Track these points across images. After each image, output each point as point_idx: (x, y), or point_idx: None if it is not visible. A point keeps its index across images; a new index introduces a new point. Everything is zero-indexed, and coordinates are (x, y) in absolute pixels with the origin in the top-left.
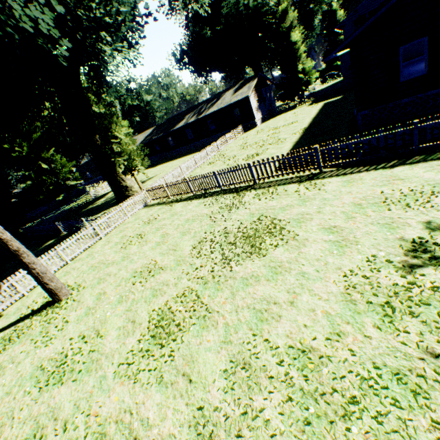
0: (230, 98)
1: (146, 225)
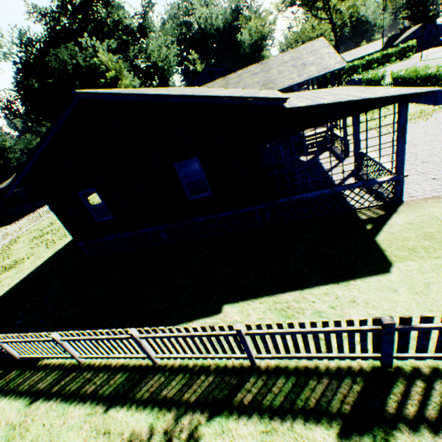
0: None
1: None
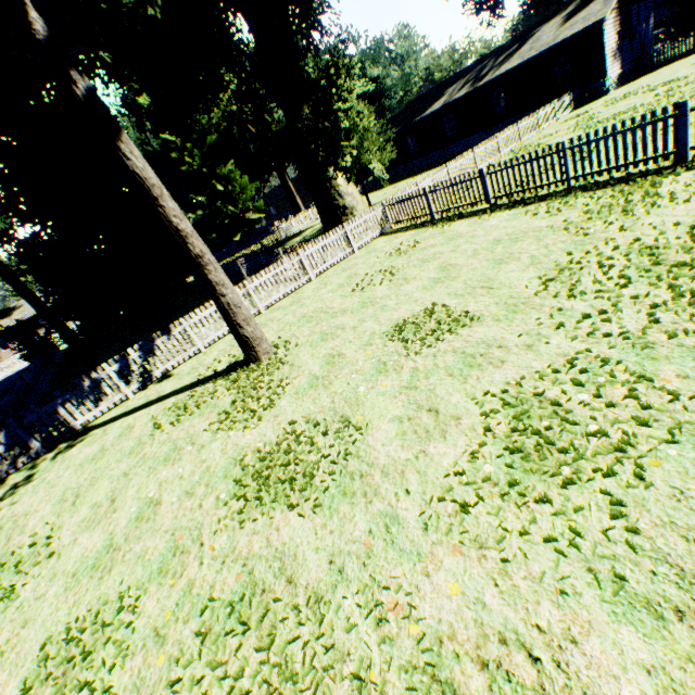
0: (554, 34)
1: (393, 258)
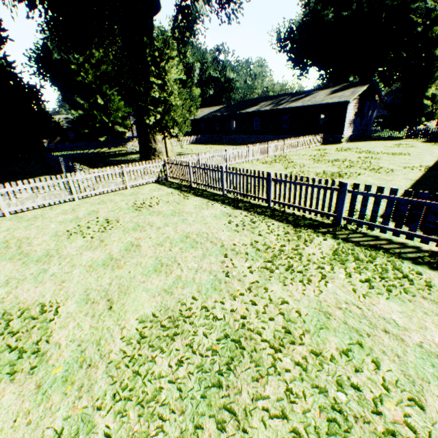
0: (323, 98)
1: (130, 210)
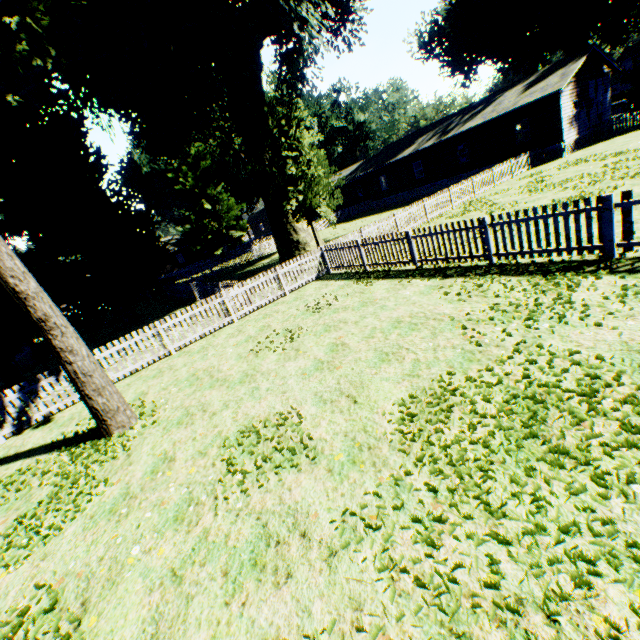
0: (514, 100)
1: (307, 314)
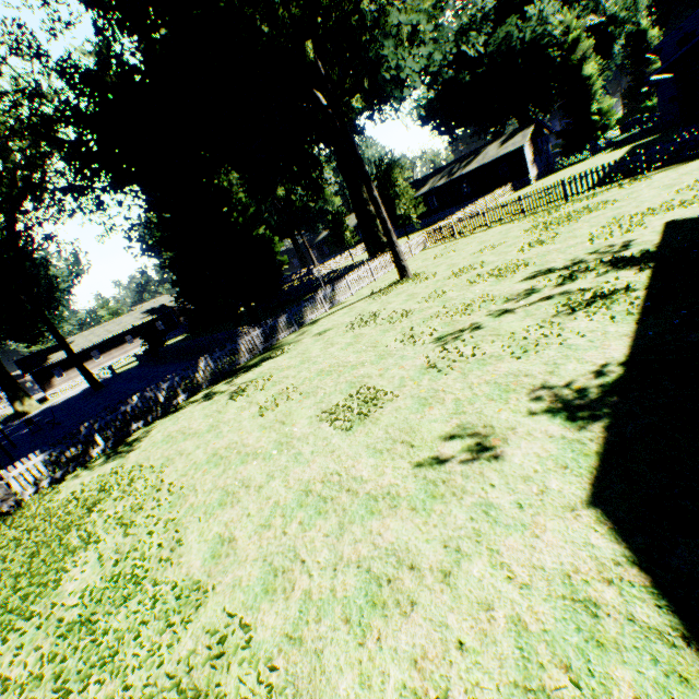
0: (496, 152)
1: (446, 249)
